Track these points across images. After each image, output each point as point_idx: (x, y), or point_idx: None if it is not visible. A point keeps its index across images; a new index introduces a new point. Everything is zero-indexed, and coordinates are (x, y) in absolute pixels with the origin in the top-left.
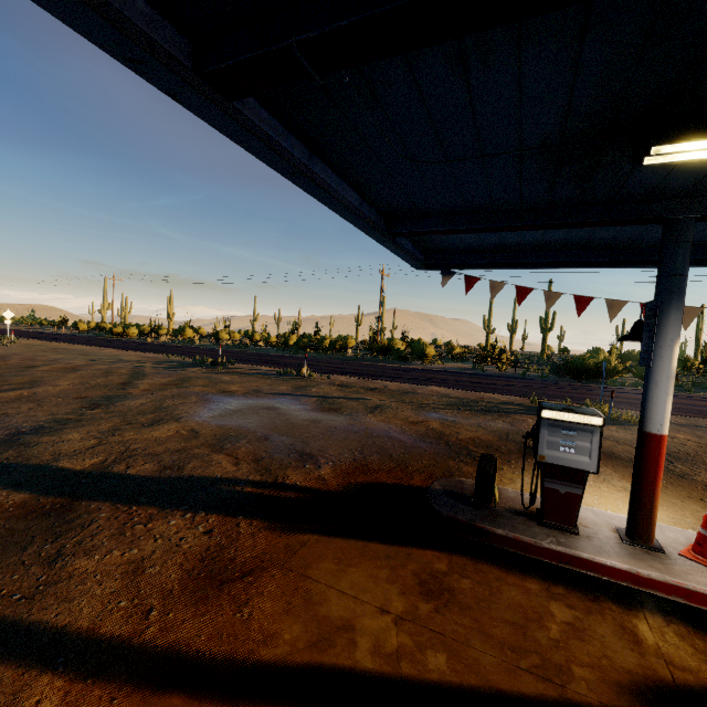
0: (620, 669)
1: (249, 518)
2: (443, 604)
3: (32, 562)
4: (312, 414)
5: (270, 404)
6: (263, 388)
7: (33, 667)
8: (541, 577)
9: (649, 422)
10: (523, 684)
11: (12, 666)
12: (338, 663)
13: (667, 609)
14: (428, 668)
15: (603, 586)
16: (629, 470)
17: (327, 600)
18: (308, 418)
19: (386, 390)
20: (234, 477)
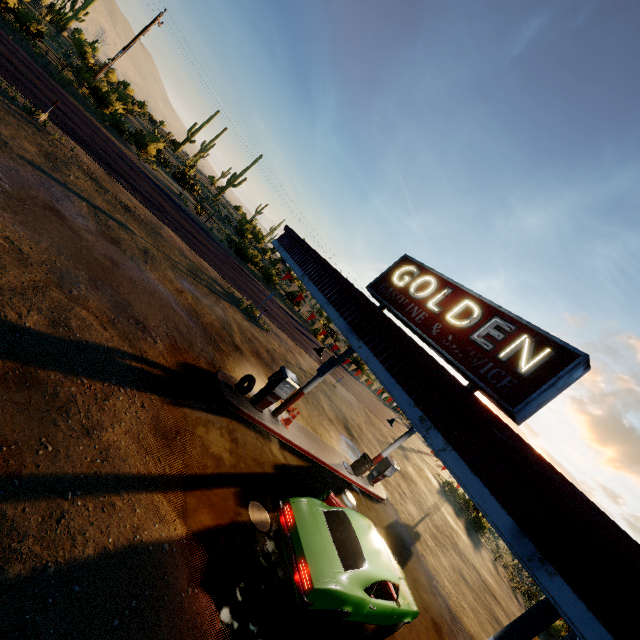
0: (271, 462)
1: (153, 394)
2: (237, 445)
3: (77, 436)
4: (104, 246)
5: (47, 199)
6: (2, 131)
7: (147, 492)
8: (253, 430)
9: (306, 389)
10: (258, 470)
11: (140, 494)
12: (225, 471)
13: (276, 441)
14: (242, 469)
15: (265, 433)
16: (264, 368)
17: (209, 446)
18: (105, 253)
19: (140, 218)
20: (117, 348)
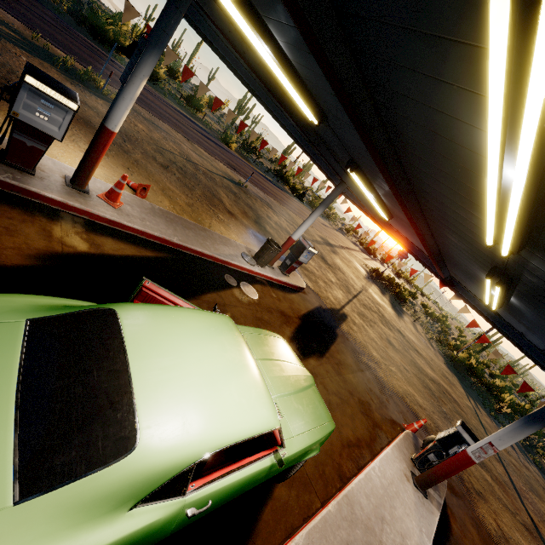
0: (33, 249)
1: None
2: None
3: None
4: None
5: None
6: None
7: None
8: None
9: (109, 121)
10: None
11: None
12: None
13: (77, 221)
14: None
15: (42, 208)
16: None
17: None
18: None
19: None
20: None
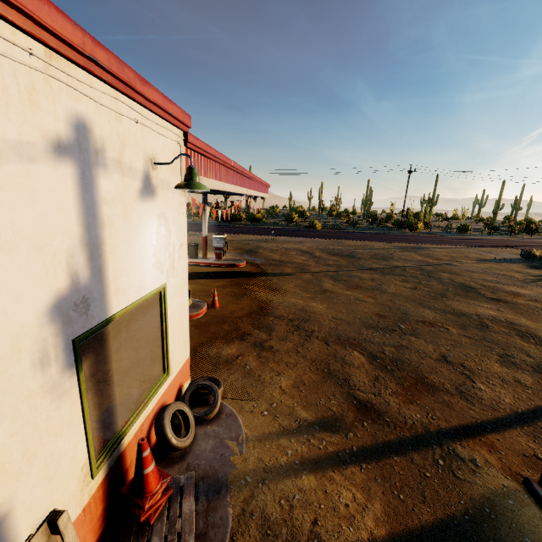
0: None
1: None
2: None
3: None
4: None
5: None
6: None
7: None
8: None
9: None
10: None
11: None
12: None
13: None
14: None
15: None
16: None
17: None
18: None
19: None
20: None
